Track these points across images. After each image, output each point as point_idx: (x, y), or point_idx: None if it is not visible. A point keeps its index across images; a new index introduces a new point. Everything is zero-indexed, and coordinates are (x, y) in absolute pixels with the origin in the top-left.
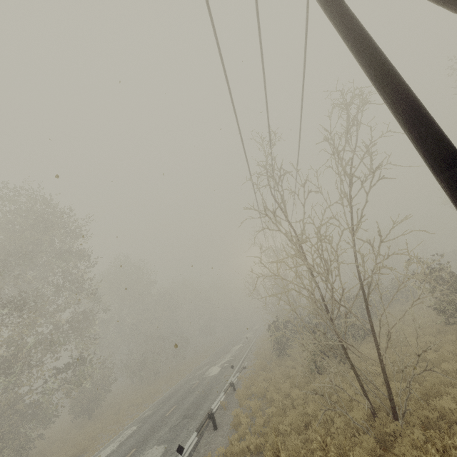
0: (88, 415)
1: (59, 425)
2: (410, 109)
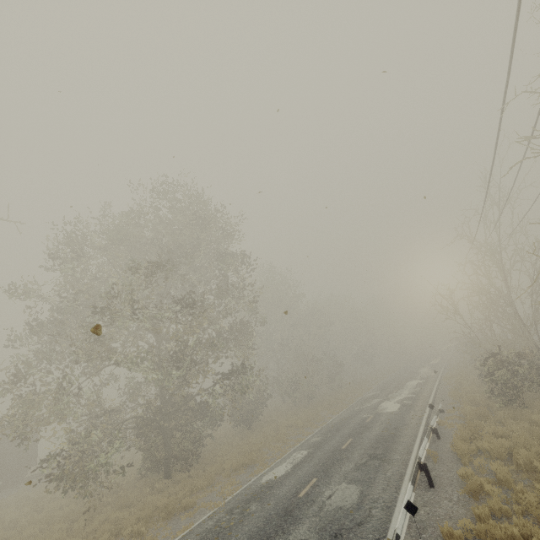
0: (247, 425)
1: (221, 428)
2: None
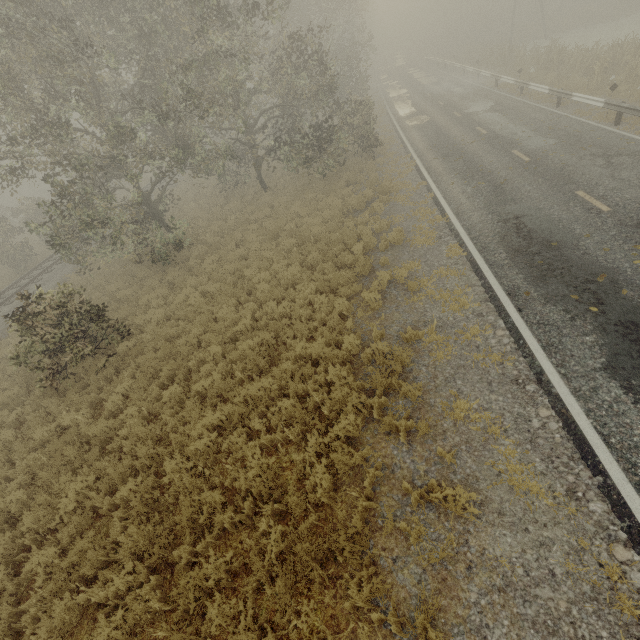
0: None
1: None
2: None
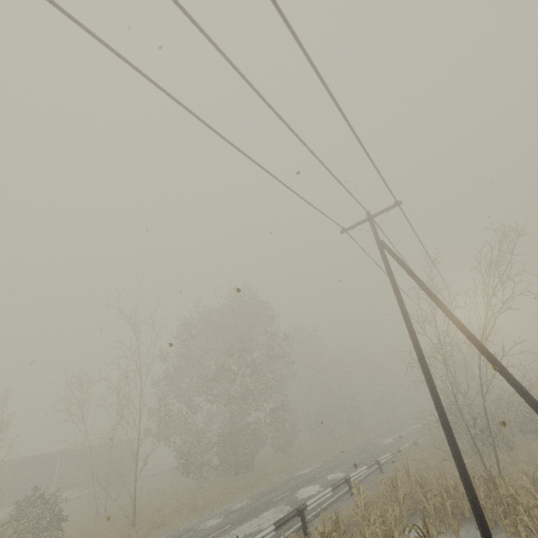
0: (283, 451)
1: (262, 455)
2: (413, 342)
